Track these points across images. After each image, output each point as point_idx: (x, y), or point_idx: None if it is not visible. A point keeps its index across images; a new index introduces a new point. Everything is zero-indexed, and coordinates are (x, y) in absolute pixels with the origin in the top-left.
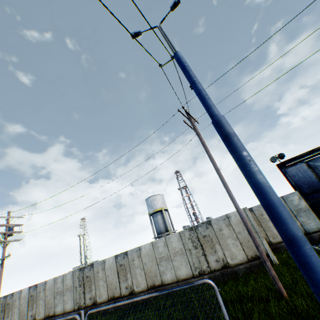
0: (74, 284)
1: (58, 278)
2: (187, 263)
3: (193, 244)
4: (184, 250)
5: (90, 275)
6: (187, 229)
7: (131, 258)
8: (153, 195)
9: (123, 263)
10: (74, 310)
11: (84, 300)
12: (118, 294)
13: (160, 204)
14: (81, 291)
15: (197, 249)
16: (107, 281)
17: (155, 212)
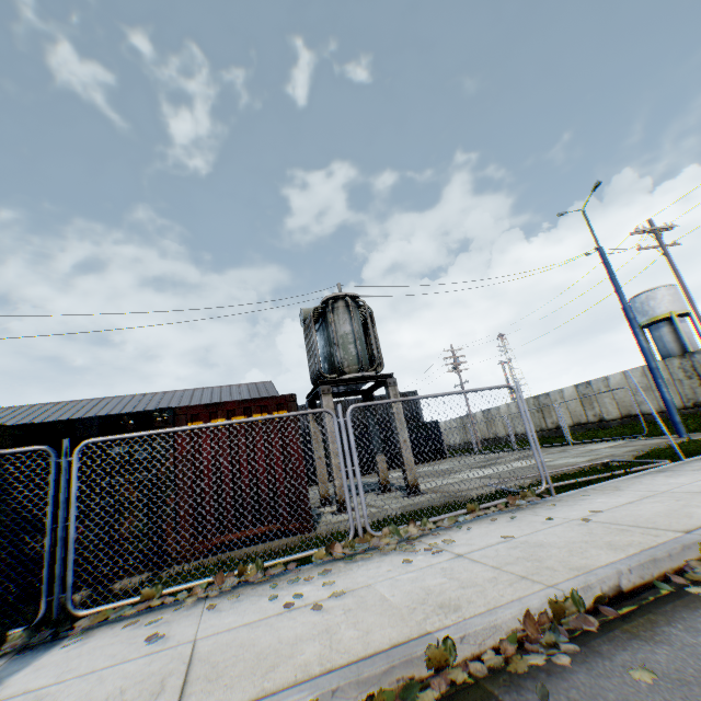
0: (530, 410)
1: (510, 405)
2: (675, 395)
3: (684, 374)
4: (670, 381)
5: (547, 403)
6: (675, 357)
7: (596, 389)
8: (646, 291)
9: (586, 393)
10: (536, 432)
11: (544, 424)
12: (584, 421)
13: (665, 306)
14: (540, 417)
15: (690, 380)
16: (568, 409)
17: (652, 323)
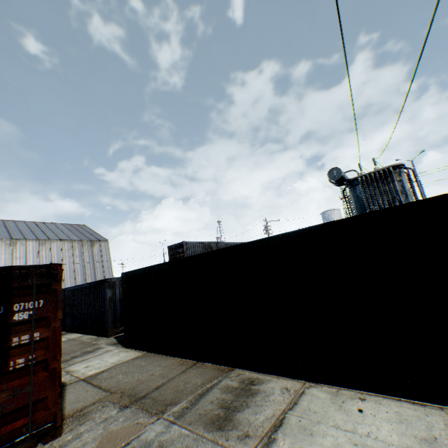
0: None
1: None
2: None
3: None
4: None
5: None
6: None
7: None
8: (331, 210)
9: None
10: None
11: None
12: None
13: (338, 218)
14: None
15: None
16: None
17: None
